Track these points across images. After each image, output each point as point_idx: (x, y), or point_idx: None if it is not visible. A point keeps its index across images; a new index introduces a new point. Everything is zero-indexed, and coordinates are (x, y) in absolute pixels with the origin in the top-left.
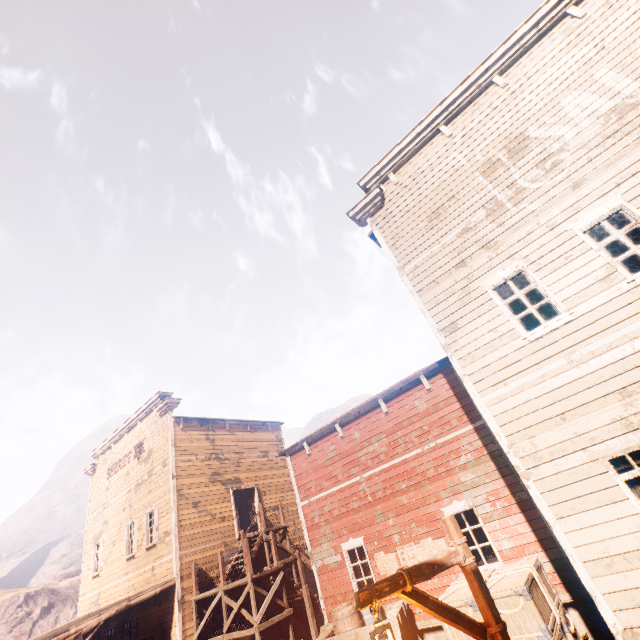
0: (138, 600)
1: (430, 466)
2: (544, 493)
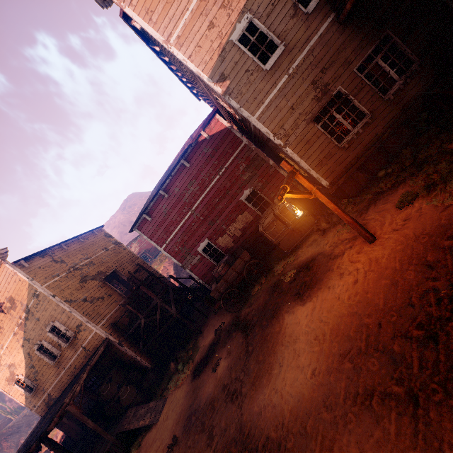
0: (94, 361)
1: (227, 182)
2: (293, 150)
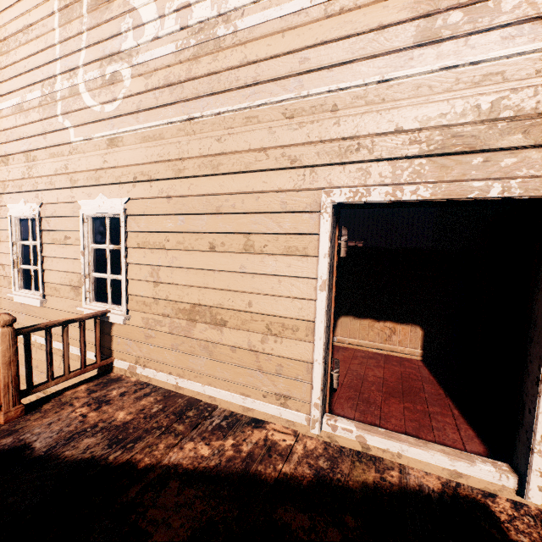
0: None
1: None
2: None
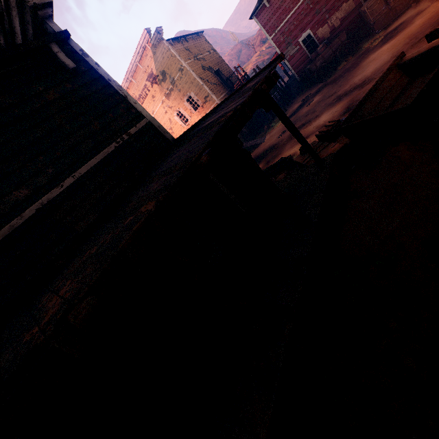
0: None
1: None
2: None
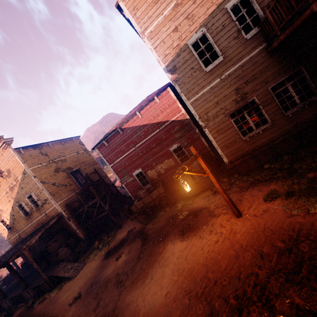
0: (49, 226)
1: (163, 135)
2: (210, 132)
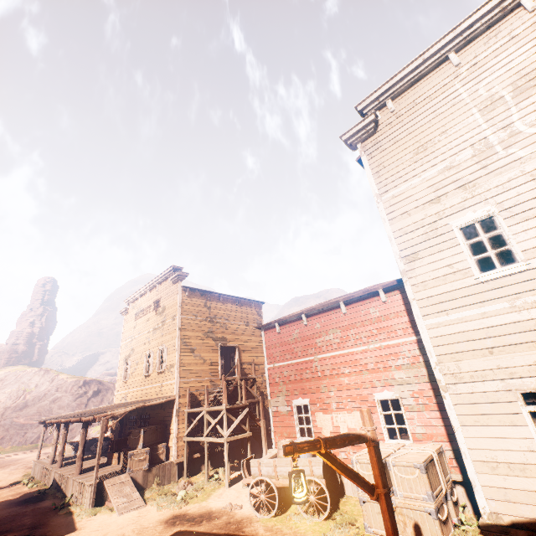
0: (150, 404)
1: (371, 361)
2: (456, 405)
